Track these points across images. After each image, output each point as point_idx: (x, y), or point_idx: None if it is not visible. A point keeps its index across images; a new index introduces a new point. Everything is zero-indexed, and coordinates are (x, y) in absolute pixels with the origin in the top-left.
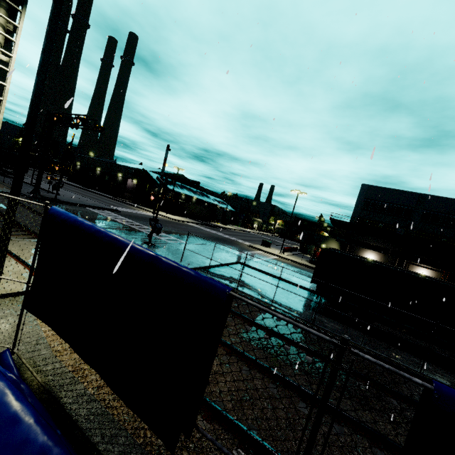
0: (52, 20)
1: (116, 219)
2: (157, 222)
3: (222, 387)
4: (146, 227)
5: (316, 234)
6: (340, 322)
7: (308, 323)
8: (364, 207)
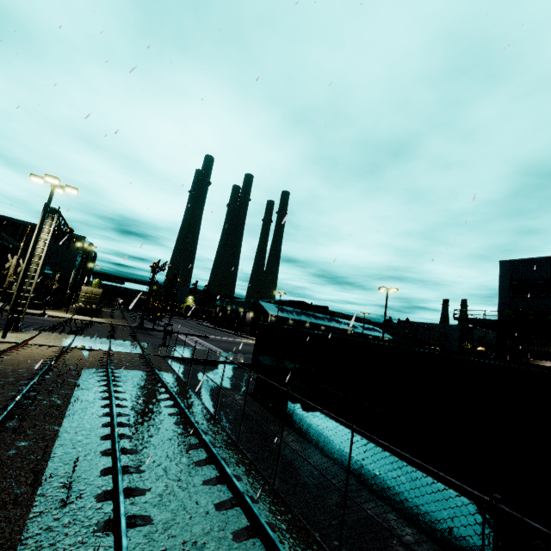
0: (43, 217)
1: (187, 339)
2: (172, 326)
3: (7, 367)
4: (208, 344)
5: (475, 350)
6: (262, 403)
7: (181, 383)
8: (514, 293)
